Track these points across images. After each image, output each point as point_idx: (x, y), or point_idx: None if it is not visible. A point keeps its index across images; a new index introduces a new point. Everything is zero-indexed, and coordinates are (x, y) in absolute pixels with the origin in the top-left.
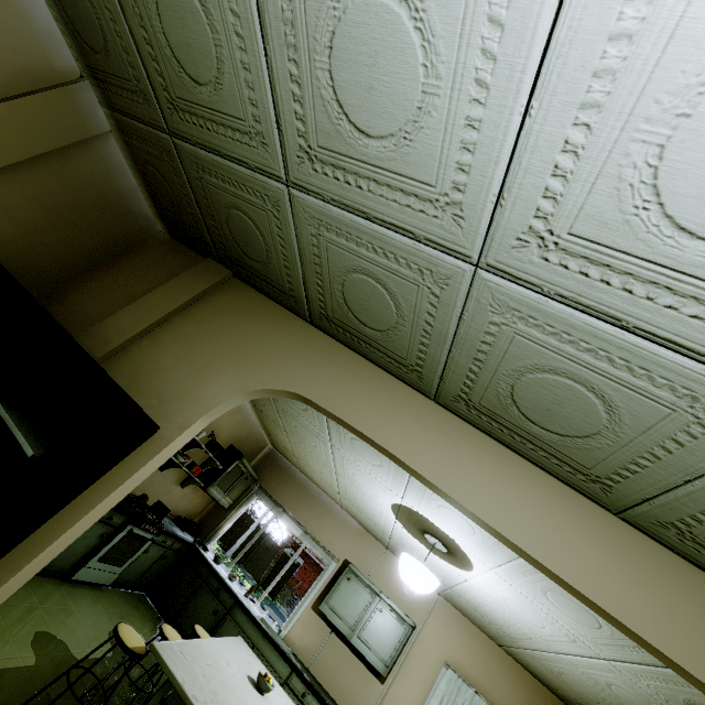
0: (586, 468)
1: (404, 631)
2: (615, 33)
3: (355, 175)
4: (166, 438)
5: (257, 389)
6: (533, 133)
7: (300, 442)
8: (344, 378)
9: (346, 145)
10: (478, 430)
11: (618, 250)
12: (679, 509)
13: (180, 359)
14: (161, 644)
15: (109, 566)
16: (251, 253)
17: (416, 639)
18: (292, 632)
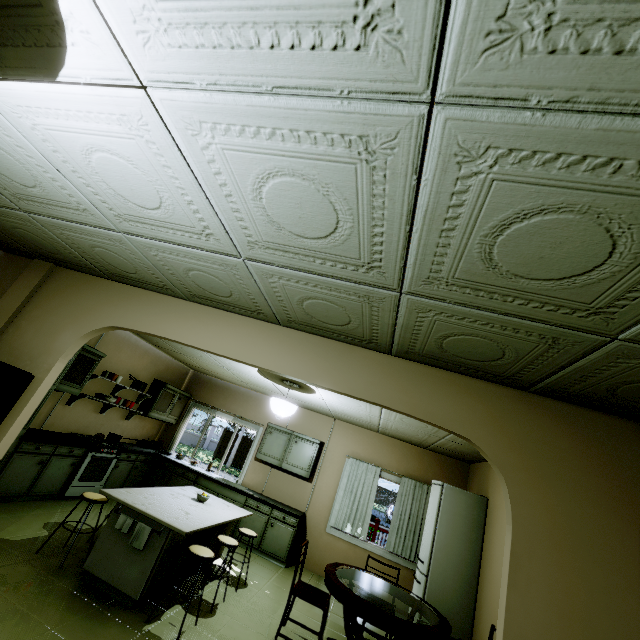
0: (251, 309)
1: (314, 448)
2: (53, 150)
3: (43, 204)
4: (41, 379)
5: (87, 332)
6: (73, 181)
7: (195, 358)
8: (138, 307)
9: (26, 192)
10: (215, 308)
11: (141, 217)
12: (281, 312)
13: (36, 333)
14: (108, 490)
15: (91, 483)
16: (49, 250)
17: (327, 450)
18: (246, 479)
